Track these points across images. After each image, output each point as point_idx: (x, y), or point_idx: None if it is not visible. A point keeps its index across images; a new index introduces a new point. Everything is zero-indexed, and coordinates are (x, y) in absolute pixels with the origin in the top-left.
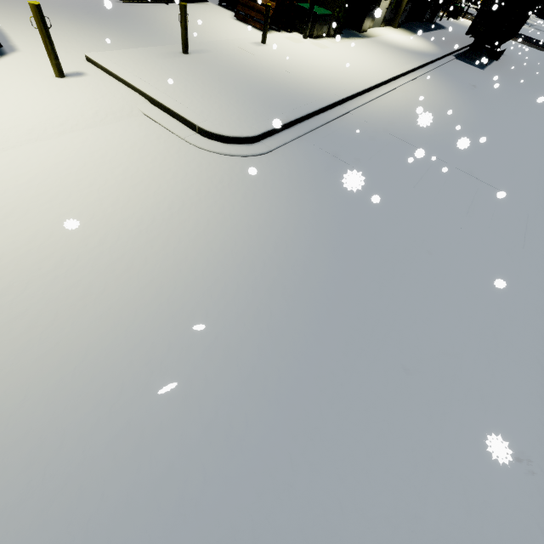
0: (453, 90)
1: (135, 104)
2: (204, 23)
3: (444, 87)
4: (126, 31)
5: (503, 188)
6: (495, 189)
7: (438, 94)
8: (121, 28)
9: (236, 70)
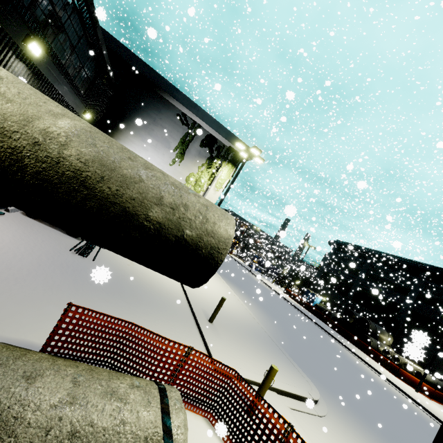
0: (234, 284)
1: (284, 403)
2: (144, 267)
3: (230, 283)
4: (155, 308)
5: (316, 351)
6: (317, 353)
7: (239, 291)
8: (147, 304)
9: (233, 324)
